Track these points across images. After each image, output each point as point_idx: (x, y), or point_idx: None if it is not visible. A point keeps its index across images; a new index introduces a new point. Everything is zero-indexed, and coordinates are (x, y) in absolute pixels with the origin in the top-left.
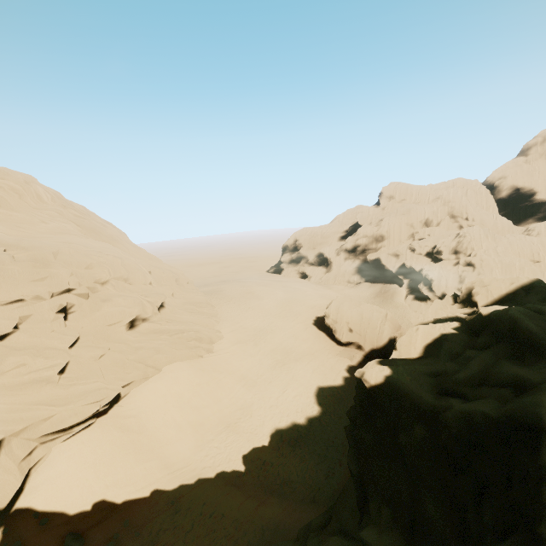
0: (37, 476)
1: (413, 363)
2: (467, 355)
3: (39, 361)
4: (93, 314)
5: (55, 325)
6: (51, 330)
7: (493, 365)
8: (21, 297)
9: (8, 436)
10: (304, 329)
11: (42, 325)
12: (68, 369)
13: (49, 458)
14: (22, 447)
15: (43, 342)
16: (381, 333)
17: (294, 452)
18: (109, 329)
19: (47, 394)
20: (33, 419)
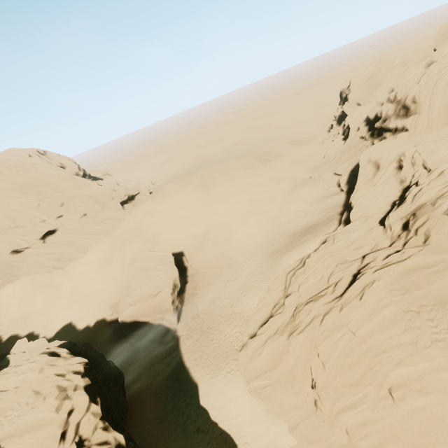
0: None
1: None
2: None
3: None
4: None
5: None
6: None
7: None
8: None
9: None
10: None
11: None
12: None
13: None
14: None
15: None
16: (121, 312)
17: None
18: None
19: None
20: None
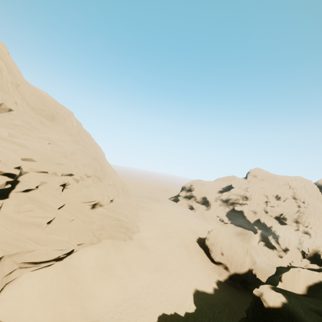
0: (7, 291)
1: (301, 297)
2: None
3: (40, 211)
4: (77, 192)
5: (56, 192)
6: (53, 195)
7: None
8: (47, 170)
9: (6, 255)
10: (191, 243)
11: (50, 190)
12: (52, 222)
13: (19, 280)
14: (9, 266)
15: (46, 200)
16: (243, 263)
17: None
18: (82, 205)
19: (36, 234)
20: (23, 248)
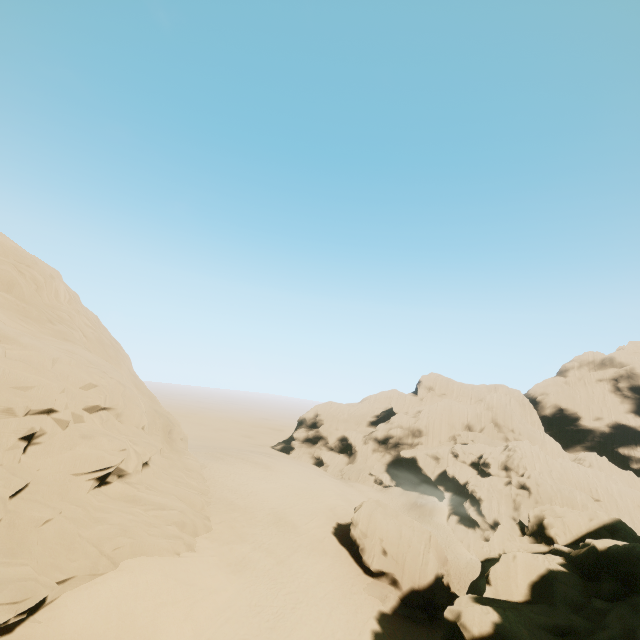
0: None
1: (523, 607)
2: (596, 606)
3: None
4: (62, 452)
5: (7, 456)
6: None
7: (639, 627)
8: None
9: None
10: (322, 539)
11: None
12: None
13: None
14: None
15: None
16: (425, 565)
17: None
18: (72, 481)
19: None
20: None
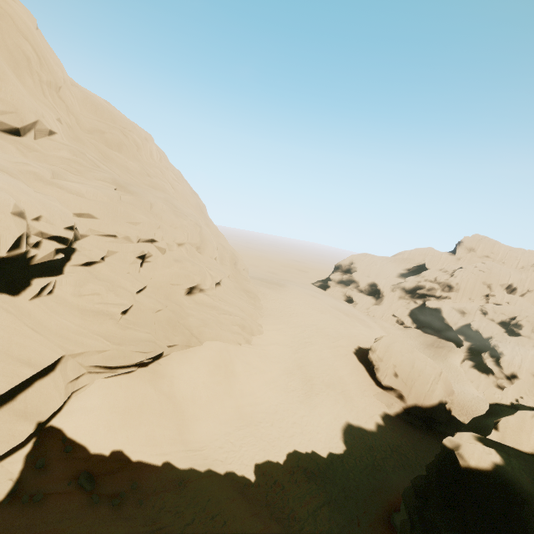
0: (75, 401)
1: (531, 459)
2: None
3: (111, 295)
4: (163, 269)
5: (131, 268)
6: (128, 271)
7: None
8: (116, 233)
9: (68, 355)
10: (344, 355)
11: (122, 264)
12: (130, 312)
13: (89, 388)
14: (74, 369)
15: (118, 279)
16: (431, 392)
17: (309, 485)
18: (172, 288)
19: (107, 328)
20: (91, 347)
